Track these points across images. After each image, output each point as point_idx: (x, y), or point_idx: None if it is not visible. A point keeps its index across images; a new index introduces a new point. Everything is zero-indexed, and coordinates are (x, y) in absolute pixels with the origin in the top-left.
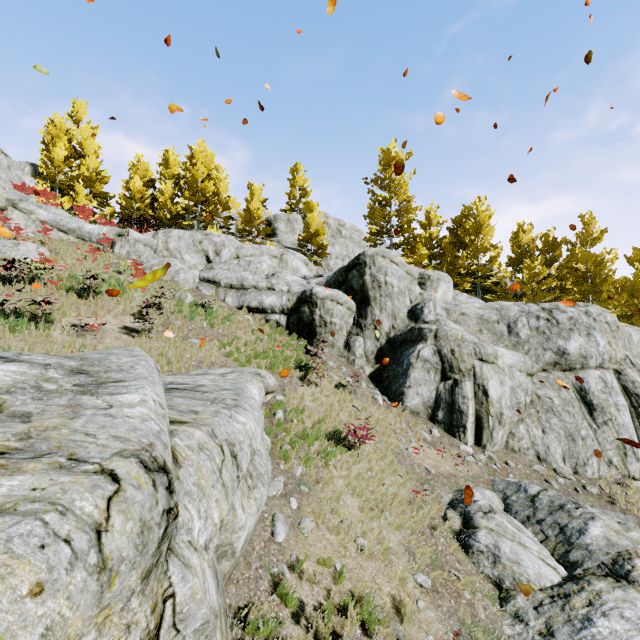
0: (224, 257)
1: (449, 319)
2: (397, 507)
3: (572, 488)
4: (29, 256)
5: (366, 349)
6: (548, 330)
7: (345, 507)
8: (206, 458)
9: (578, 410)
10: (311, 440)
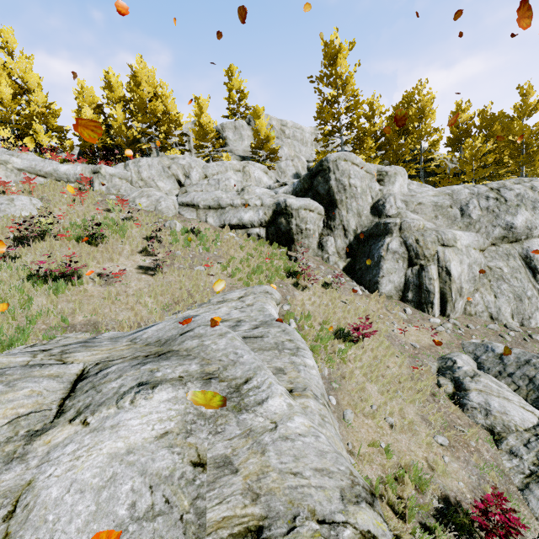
0: (194, 179)
1: (407, 210)
2: (405, 385)
3: (521, 338)
4: (27, 210)
5: (337, 247)
6: (497, 208)
7: (369, 394)
8: (330, 427)
9: (524, 275)
10: (325, 342)
